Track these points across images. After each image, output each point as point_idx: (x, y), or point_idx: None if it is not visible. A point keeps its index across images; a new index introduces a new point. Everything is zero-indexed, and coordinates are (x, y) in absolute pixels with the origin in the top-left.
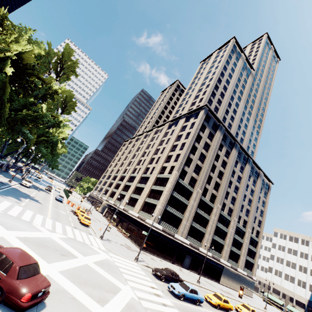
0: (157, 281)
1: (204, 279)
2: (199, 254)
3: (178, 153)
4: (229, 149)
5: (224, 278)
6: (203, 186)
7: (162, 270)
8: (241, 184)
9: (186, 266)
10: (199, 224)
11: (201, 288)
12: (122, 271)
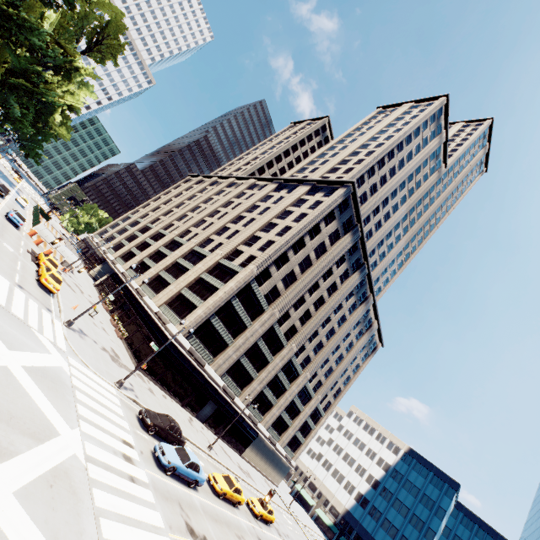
0: (139, 432)
1: (220, 444)
2: (231, 406)
3: (272, 240)
4: (350, 270)
5: (251, 450)
6: (285, 308)
7: (158, 416)
8: (341, 329)
9: (202, 417)
10: (252, 362)
11: (210, 458)
12: (79, 399)
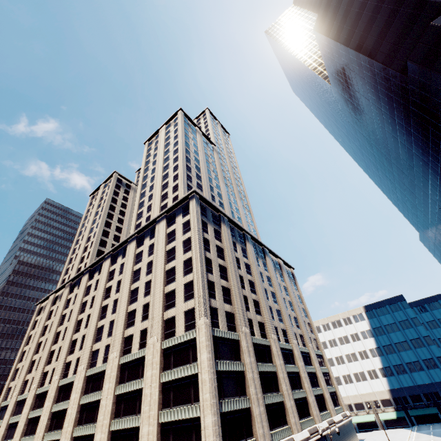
0: None
1: None
2: None
3: (186, 282)
4: (243, 245)
5: None
6: (245, 319)
7: None
8: (274, 287)
9: None
10: (270, 391)
11: None
12: None
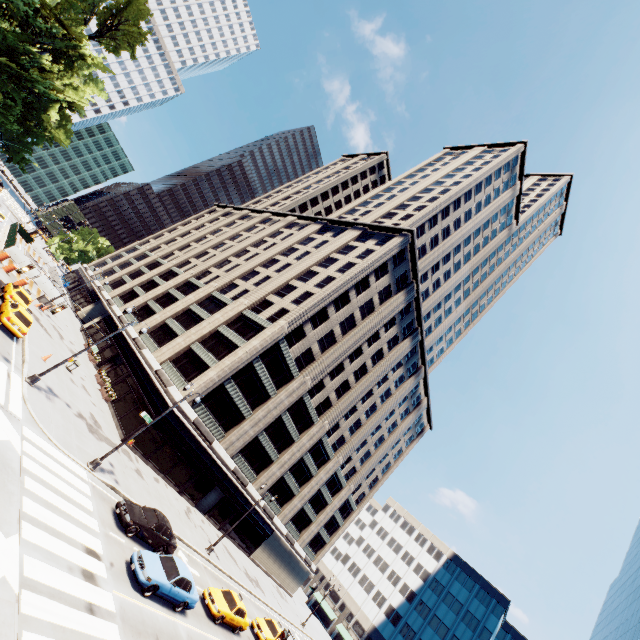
0: (113, 534)
1: (224, 543)
2: (242, 494)
3: (310, 291)
4: (401, 336)
5: (263, 550)
6: (319, 376)
7: (142, 511)
8: (384, 405)
9: (204, 508)
10: (273, 440)
11: (209, 564)
12: (27, 489)
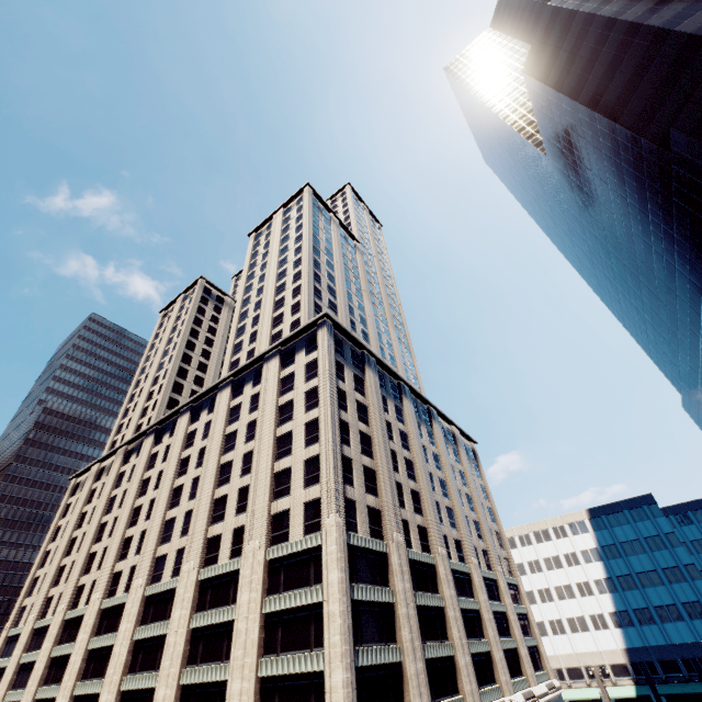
0: None
1: None
2: None
3: (309, 457)
4: (398, 402)
5: None
6: (398, 520)
7: None
8: (445, 471)
9: None
10: (433, 637)
11: None
12: None
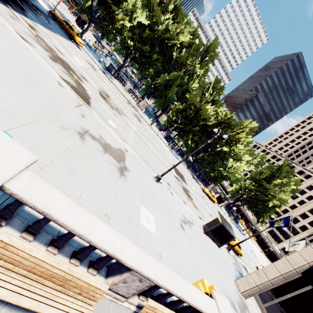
0: None
1: None
2: None
3: None
4: None
5: None
6: None
7: None
8: None
9: None
10: None
11: None
12: None
